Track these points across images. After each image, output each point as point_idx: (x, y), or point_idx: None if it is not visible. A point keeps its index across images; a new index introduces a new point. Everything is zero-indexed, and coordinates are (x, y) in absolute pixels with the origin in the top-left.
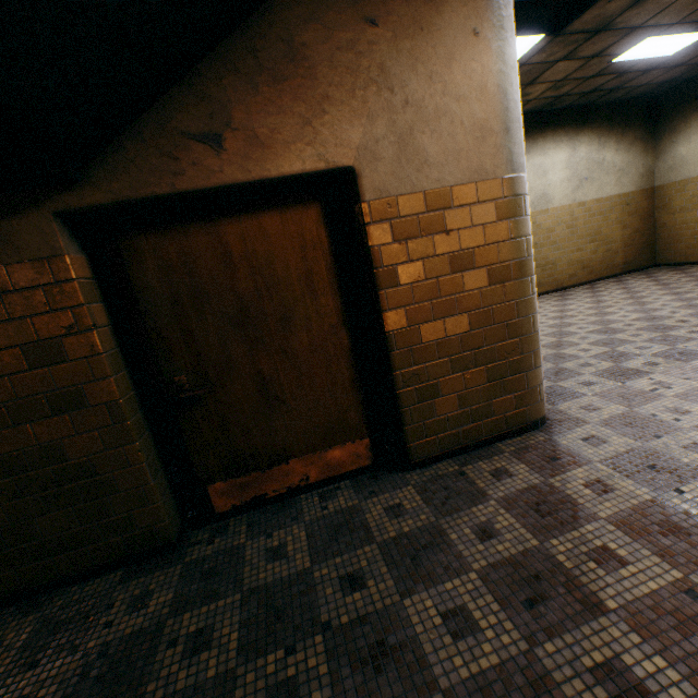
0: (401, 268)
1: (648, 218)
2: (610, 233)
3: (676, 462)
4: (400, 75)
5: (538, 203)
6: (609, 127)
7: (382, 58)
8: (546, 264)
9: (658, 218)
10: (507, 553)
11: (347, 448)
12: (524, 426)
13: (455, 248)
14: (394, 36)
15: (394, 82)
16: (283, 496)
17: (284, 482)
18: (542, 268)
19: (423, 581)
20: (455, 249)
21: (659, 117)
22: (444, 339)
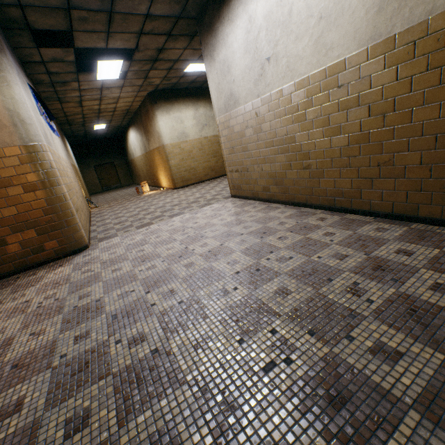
0: None
1: None
2: None
3: (98, 260)
4: None
5: (181, 137)
6: None
7: None
8: (191, 169)
9: None
10: None
11: None
12: (68, 253)
13: None
14: None
15: None
16: None
17: None
18: (189, 171)
19: None
20: None
21: None
22: (3, 218)
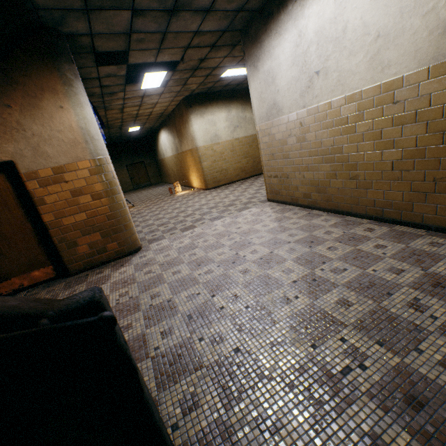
0: (47, 197)
1: None
2: (254, 153)
3: (155, 261)
4: (28, 125)
5: (213, 139)
6: (246, 100)
7: (17, 119)
8: (222, 170)
9: None
10: None
11: (42, 271)
12: (125, 254)
13: (72, 187)
14: (21, 110)
15: (25, 127)
16: (12, 294)
17: (11, 288)
18: (220, 172)
19: None
20: (72, 188)
21: None
22: (75, 223)
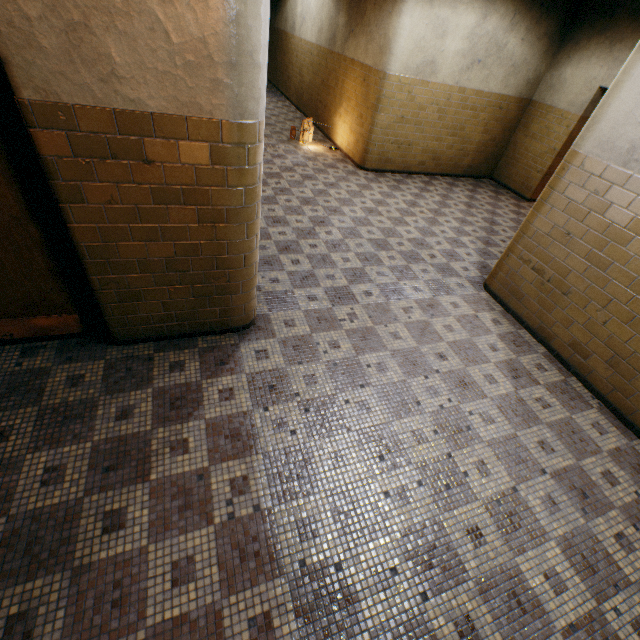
0: (89, 187)
1: (509, 131)
2: (471, 133)
3: (288, 387)
4: None
5: (423, 70)
6: (531, 4)
7: None
8: (404, 143)
9: (516, 135)
10: (125, 432)
11: (54, 319)
12: (226, 329)
13: (158, 181)
14: None
15: None
16: None
17: None
18: (399, 146)
19: (53, 443)
20: (158, 182)
21: (579, 17)
22: (146, 259)
